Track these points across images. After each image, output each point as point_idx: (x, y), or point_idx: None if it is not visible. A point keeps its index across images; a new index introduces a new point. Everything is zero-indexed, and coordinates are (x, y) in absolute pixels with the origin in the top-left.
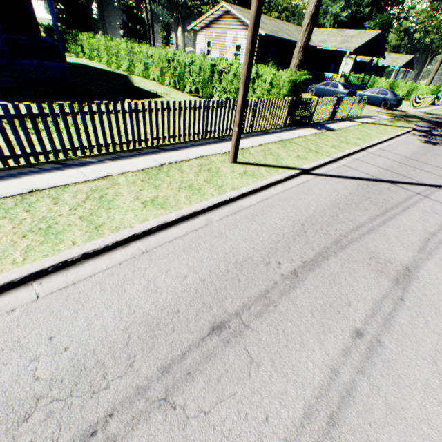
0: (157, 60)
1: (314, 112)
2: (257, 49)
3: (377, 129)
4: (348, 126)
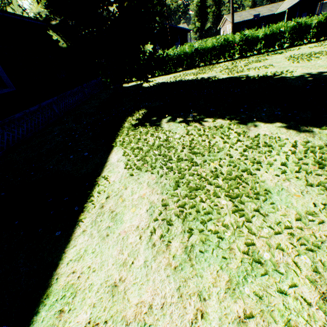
0: None
1: None
2: None
3: None
4: None
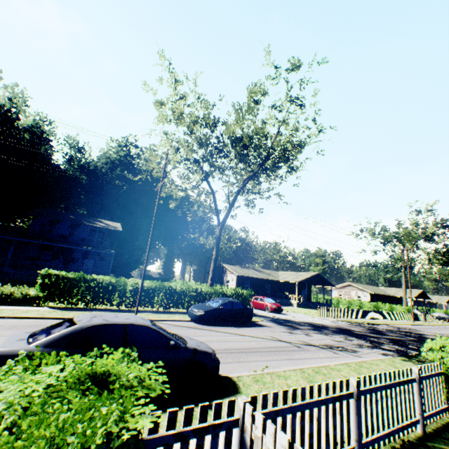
0: (345, 302)
1: (418, 317)
2: (369, 297)
3: (444, 323)
4: (433, 322)
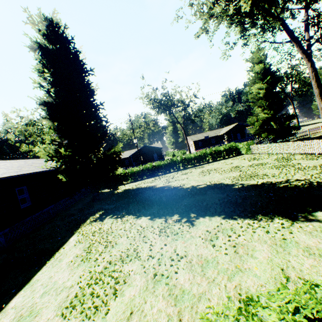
0: None
1: None
2: None
3: None
4: None
